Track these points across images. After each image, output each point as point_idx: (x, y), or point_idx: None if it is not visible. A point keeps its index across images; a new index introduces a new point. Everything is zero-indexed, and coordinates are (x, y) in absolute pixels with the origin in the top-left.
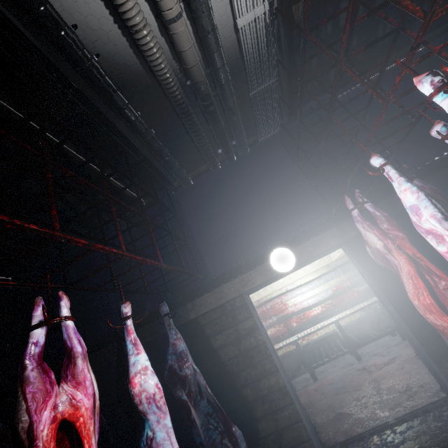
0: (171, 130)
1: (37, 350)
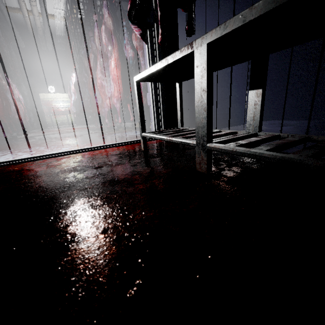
0: (25, 34)
1: None
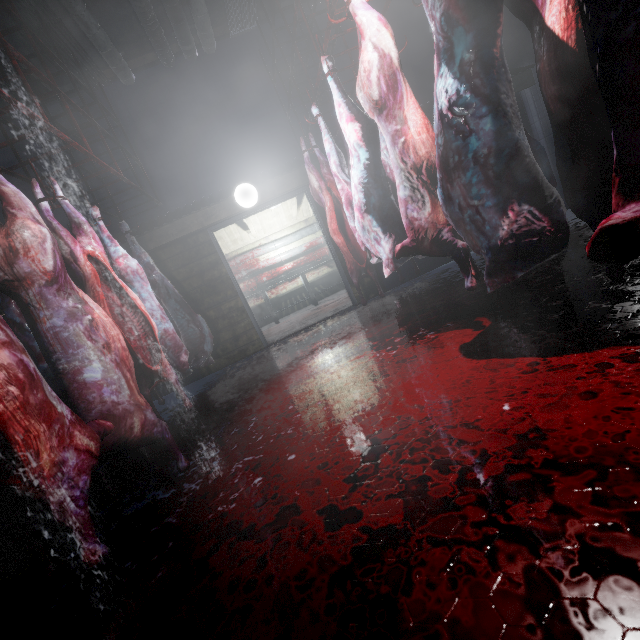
0: None
1: (51, 215)
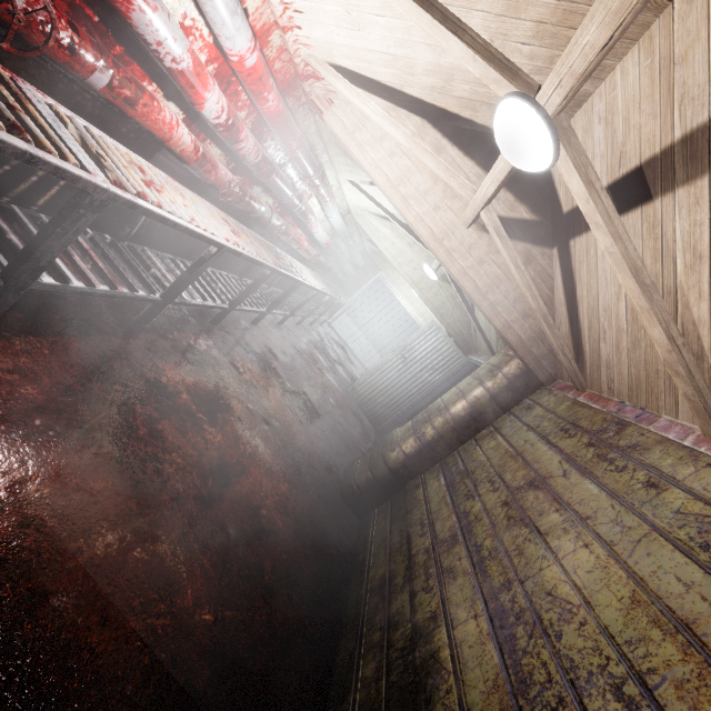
0: None
1: None
